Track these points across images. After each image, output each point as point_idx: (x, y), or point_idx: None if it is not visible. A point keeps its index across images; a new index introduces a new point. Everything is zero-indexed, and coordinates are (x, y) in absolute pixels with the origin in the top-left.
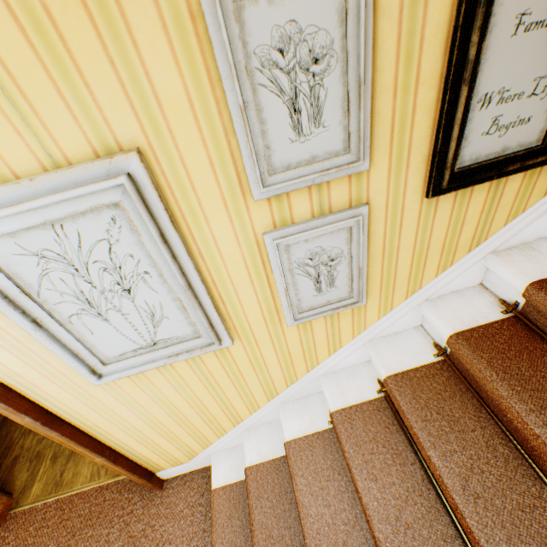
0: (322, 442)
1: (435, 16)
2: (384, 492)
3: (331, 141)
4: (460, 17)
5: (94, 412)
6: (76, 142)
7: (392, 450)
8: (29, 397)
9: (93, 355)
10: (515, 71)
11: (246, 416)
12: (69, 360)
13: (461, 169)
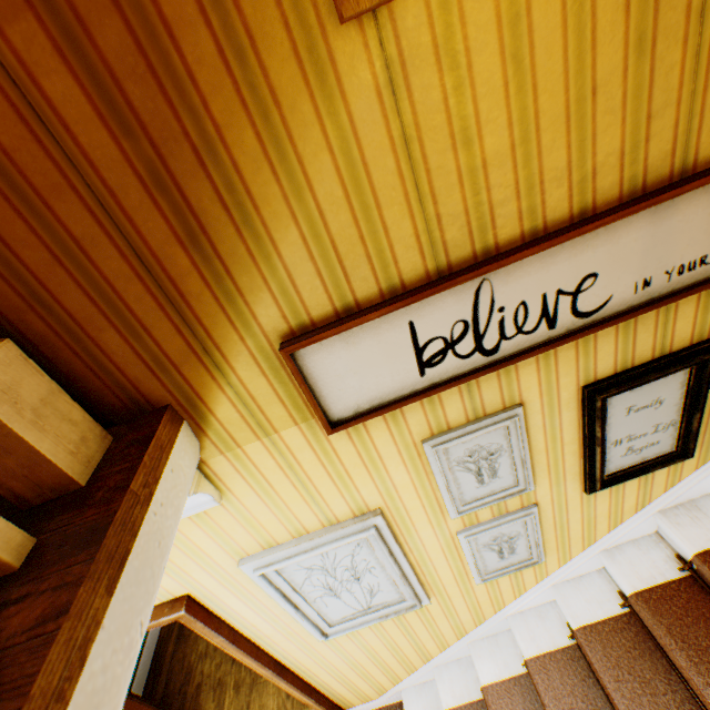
0: (519, 688)
1: (567, 419)
2: None
3: (504, 481)
4: (584, 420)
5: (309, 658)
6: (345, 512)
7: (591, 706)
8: (267, 650)
9: (324, 620)
10: (635, 426)
11: (436, 654)
12: (307, 625)
13: (609, 476)
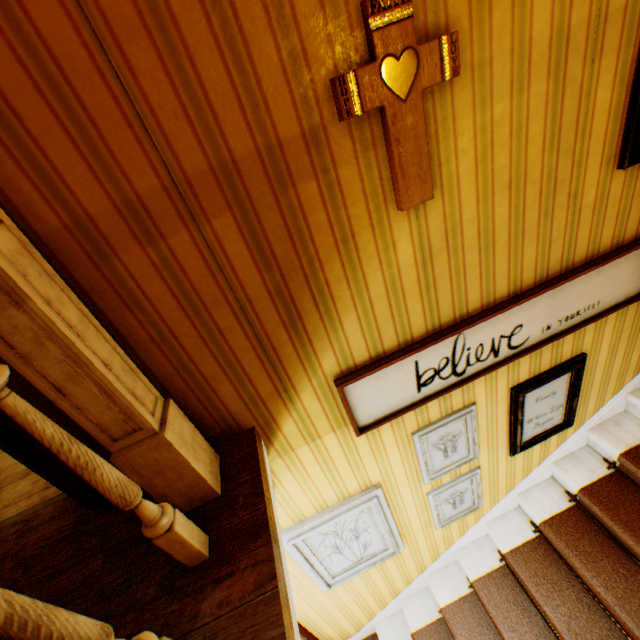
0: (468, 604)
1: (500, 409)
2: (521, 638)
3: (460, 454)
4: (511, 409)
5: (311, 608)
6: (355, 488)
7: (520, 606)
8: None
9: (329, 573)
10: (540, 409)
11: (402, 589)
12: (316, 579)
13: (524, 442)
